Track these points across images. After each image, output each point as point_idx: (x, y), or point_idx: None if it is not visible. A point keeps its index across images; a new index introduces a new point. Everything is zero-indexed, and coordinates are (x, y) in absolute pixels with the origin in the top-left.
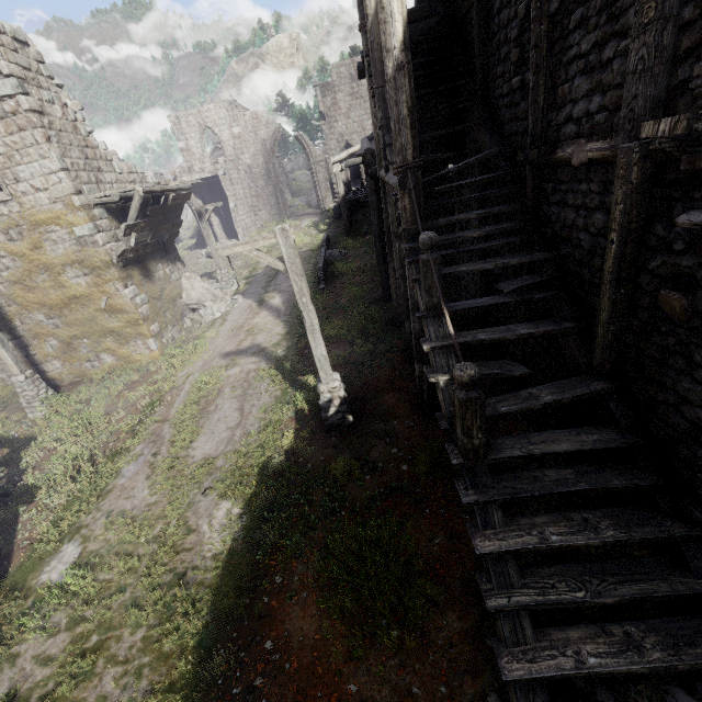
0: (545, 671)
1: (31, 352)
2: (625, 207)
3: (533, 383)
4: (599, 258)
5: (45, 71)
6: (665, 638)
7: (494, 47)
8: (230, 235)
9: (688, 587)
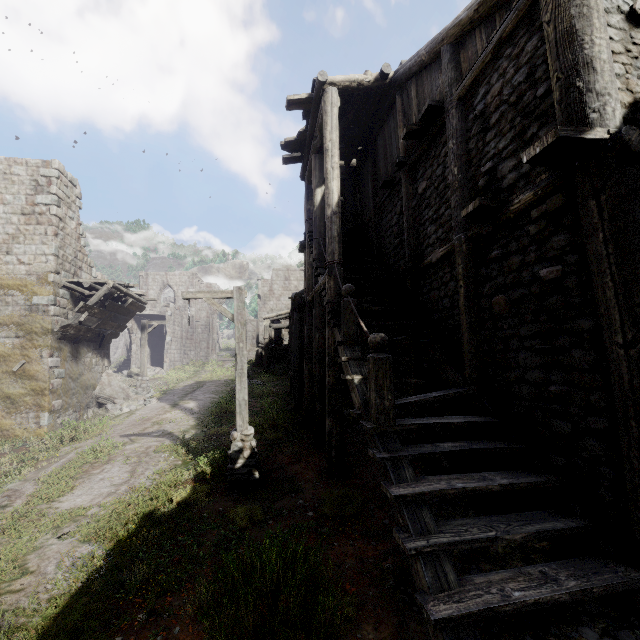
0: (474, 607)
1: None
2: (464, 265)
3: (427, 440)
4: (456, 307)
5: (78, 203)
6: (575, 571)
7: (384, 232)
8: (155, 366)
9: (577, 523)
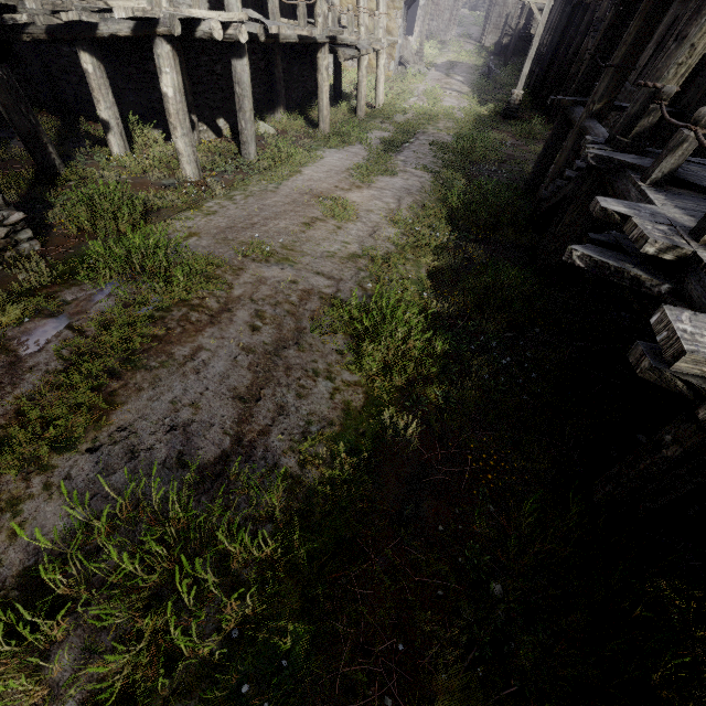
0: None
1: None
2: None
3: None
4: None
5: None
6: None
7: None
8: None
9: None
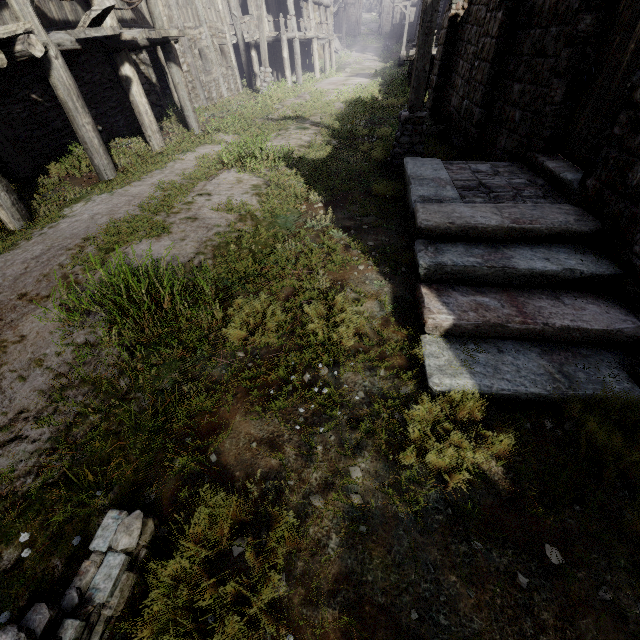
0: None
1: None
2: None
3: None
4: None
5: None
6: None
7: None
8: None
9: None
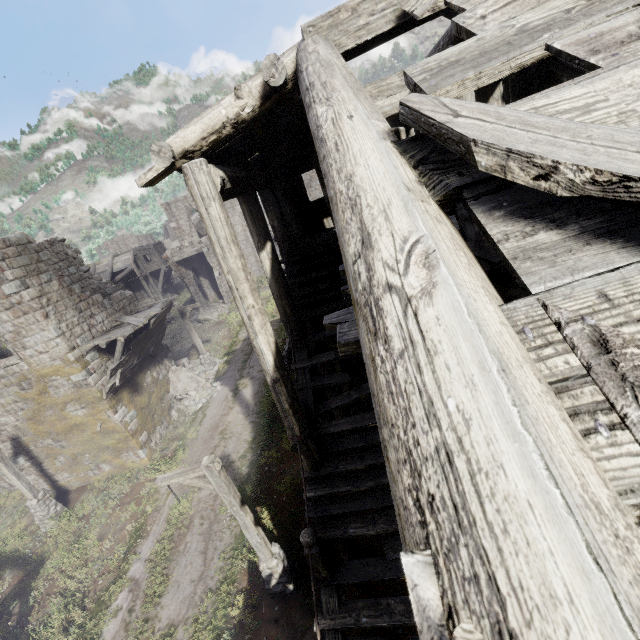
0: None
1: (44, 467)
2: None
3: None
4: None
5: (44, 257)
6: None
7: None
8: (219, 291)
9: None
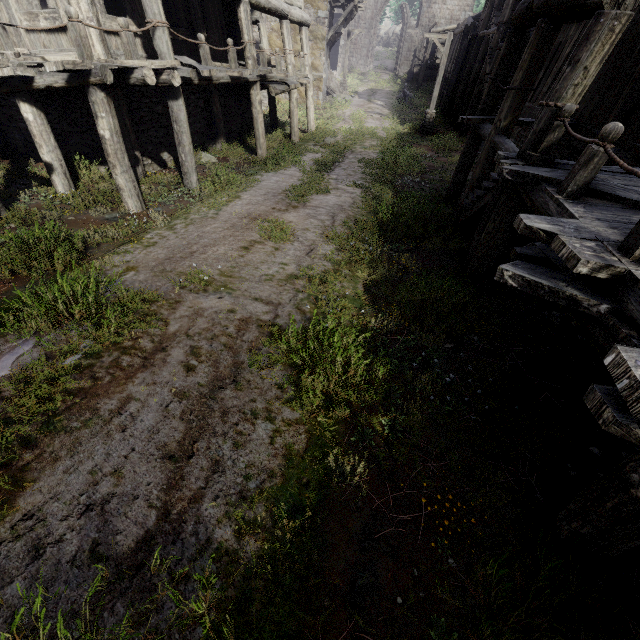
0: None
1: None
2: None
3: None
4: None
5: None
6: None
7: None
8: None
9: None
